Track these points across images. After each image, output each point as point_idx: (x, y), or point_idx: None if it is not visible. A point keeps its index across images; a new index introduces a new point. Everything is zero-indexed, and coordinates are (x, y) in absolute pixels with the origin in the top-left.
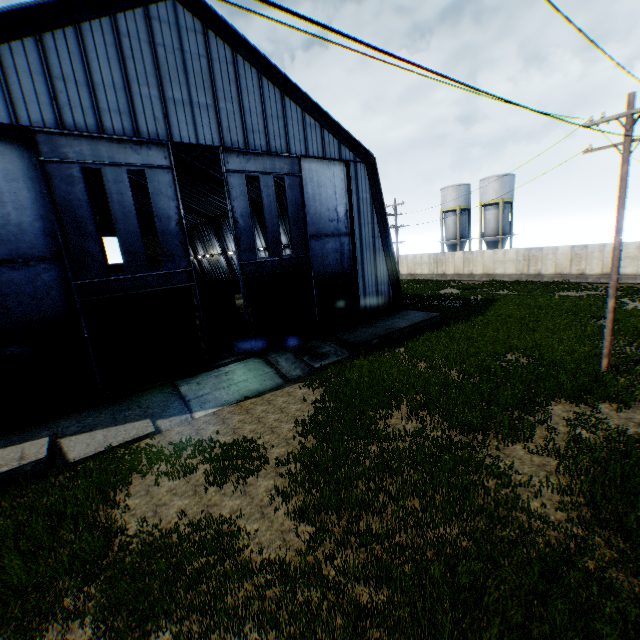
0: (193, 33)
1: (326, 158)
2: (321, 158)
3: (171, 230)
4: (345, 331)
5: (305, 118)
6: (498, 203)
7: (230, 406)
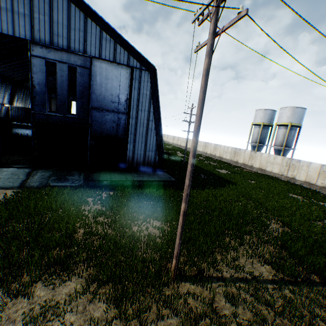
0: None
1: (115, 62)
2: (111, 61)
3: None
4: (105, 171)
5: (102, 34)
6: (287, 125)
7: None
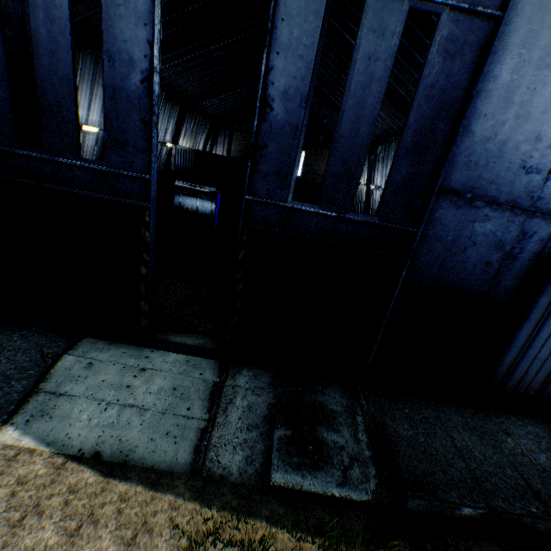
0: None
1: None
2: None
3: (130, 91)
4: (419, 408)
5: None
6: None
7: (52, 457)
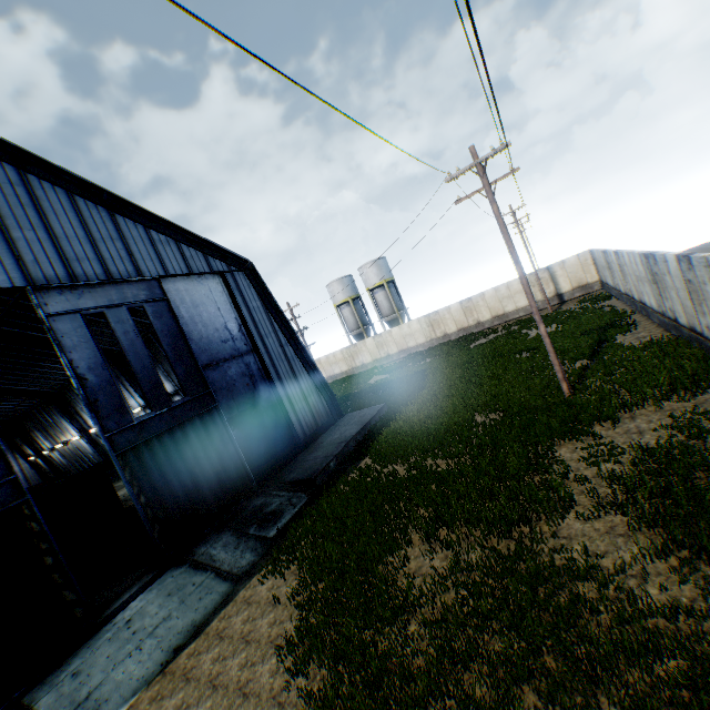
0: None
1: (194, 273)
2: (187, 274)
3: None
4: (290, 468)
5: (152, 234)
6: (383, 284)
7: (151, 684)
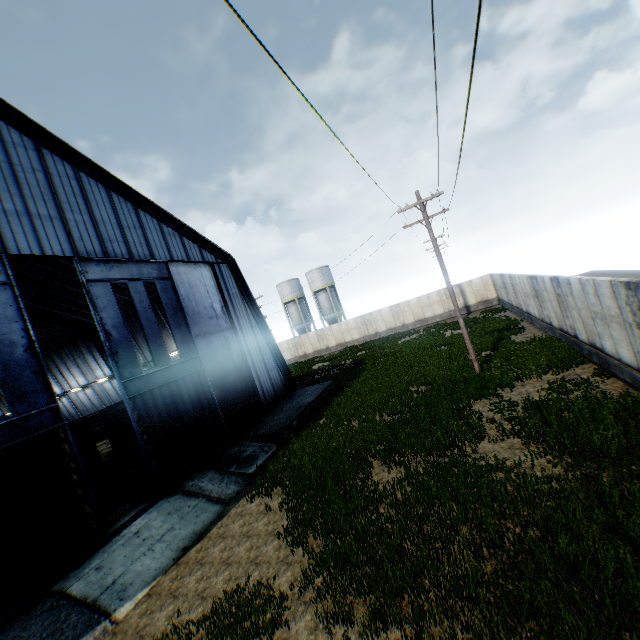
0: (24, 148)
1: (191, 261)
2: (187, 261)
3: (18, 359)
4: (257, 426)
5: (163, 227)
6: (325, 288)
7: (168, 571)
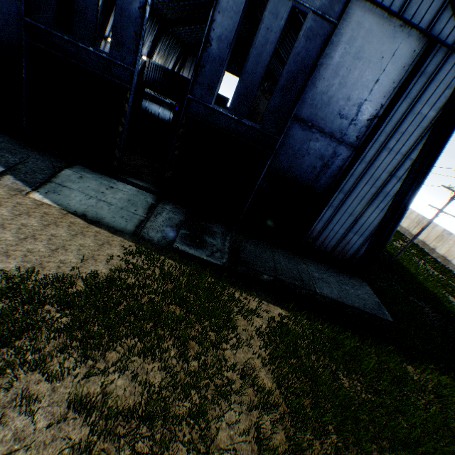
0: None
1: (401, 17)
2: (391, 13)
3: (131, 13)
4: (263, 243)
5: None
6: None
7: (61, 210)
